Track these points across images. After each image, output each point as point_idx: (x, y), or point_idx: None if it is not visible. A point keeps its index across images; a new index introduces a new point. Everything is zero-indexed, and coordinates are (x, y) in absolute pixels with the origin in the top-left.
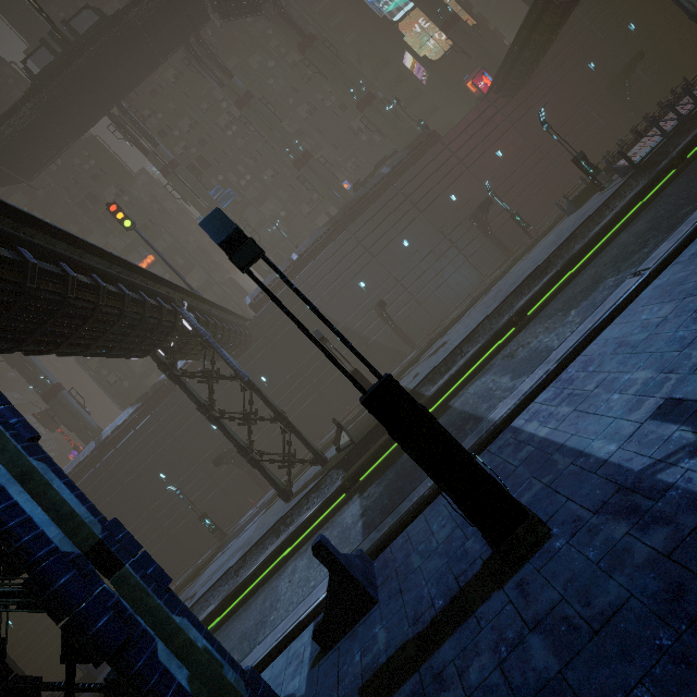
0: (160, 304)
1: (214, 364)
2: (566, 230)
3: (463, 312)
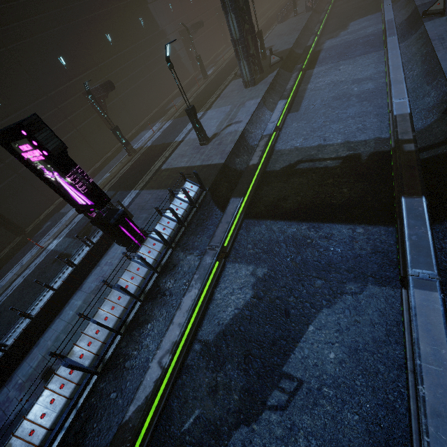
0: None
1: None
2: (297, 21)
3: None
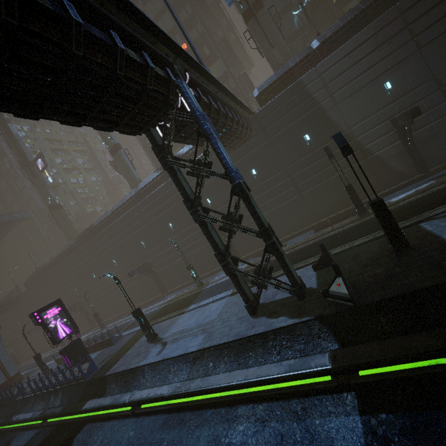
0: (146, 62)
1: (206, 155)
2: None
3: None
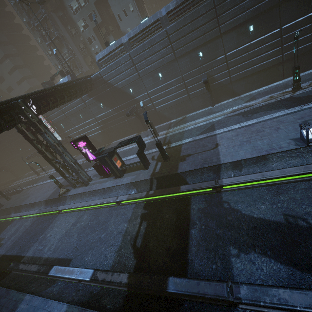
0: None
1: None
2: None
3: None
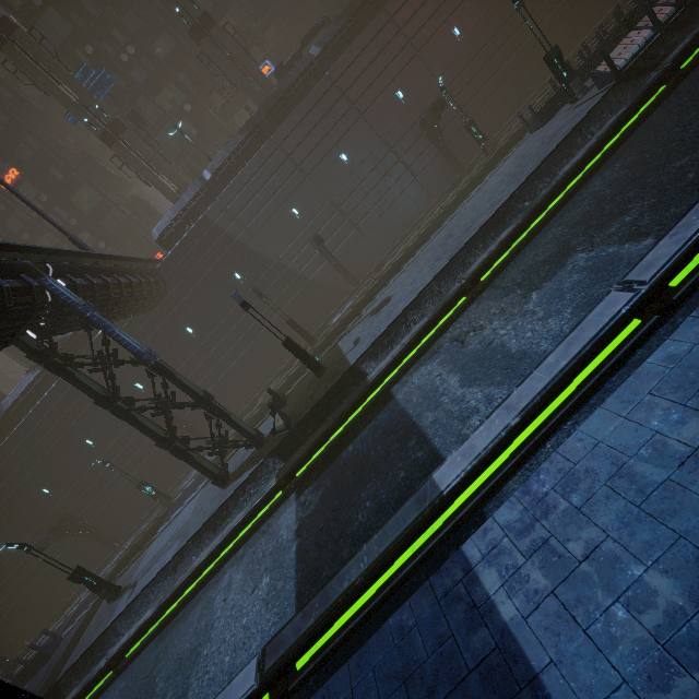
0: None
1: (107, 345)
2: (530, 159)
3: (410, 251)
